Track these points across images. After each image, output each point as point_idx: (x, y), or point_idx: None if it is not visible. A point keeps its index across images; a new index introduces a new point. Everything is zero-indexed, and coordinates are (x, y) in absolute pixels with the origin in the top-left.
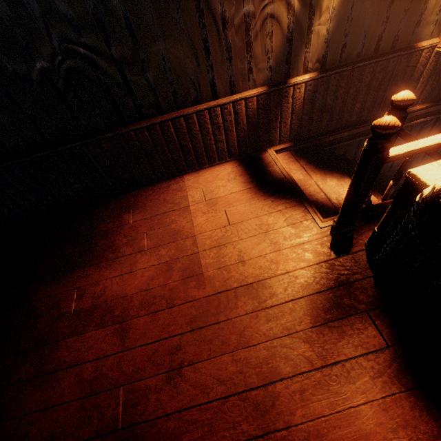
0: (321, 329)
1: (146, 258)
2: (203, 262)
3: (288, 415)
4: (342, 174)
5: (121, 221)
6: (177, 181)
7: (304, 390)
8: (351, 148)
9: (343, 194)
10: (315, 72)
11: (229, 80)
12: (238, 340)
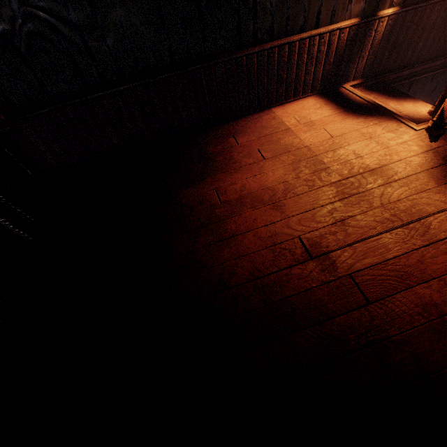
0: (446, 184)
1: (270, 163)
2: (325, 160)
3: (443, 231)
4: (415, 99)
5: (229, 143)
6: (267, 113)
7: None
8: (403, 90)
9: (422, 112)
10: (397, 6)
11: (332, 9)
12: (382, 200)
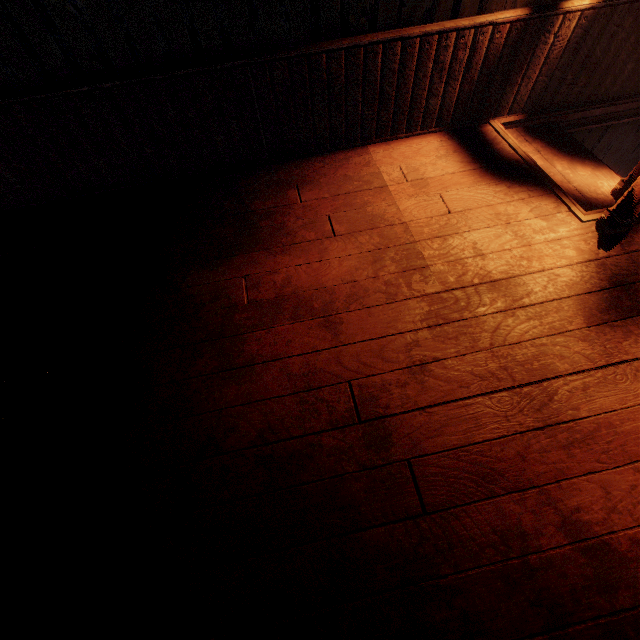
0: (601, 327)
1: (340, 245)
2: (425, 253)
3: (571, 408)
4: (598, 163)
5: (287, 198)
6: (359, 153)
7: (587, 386)
8: (590, 139)
9: (602, 187)
10: None
11: None
12: (493, 338)
